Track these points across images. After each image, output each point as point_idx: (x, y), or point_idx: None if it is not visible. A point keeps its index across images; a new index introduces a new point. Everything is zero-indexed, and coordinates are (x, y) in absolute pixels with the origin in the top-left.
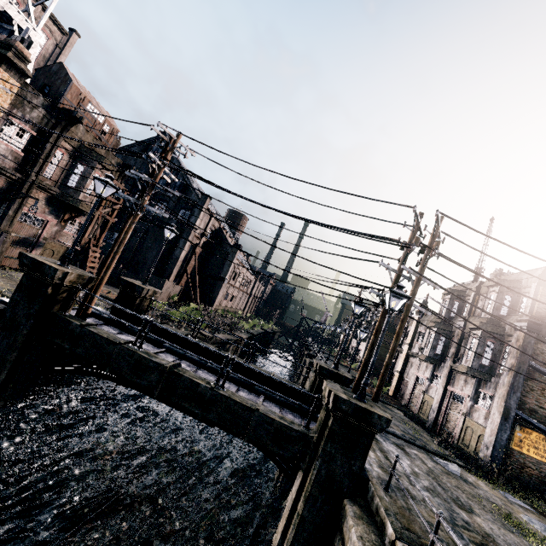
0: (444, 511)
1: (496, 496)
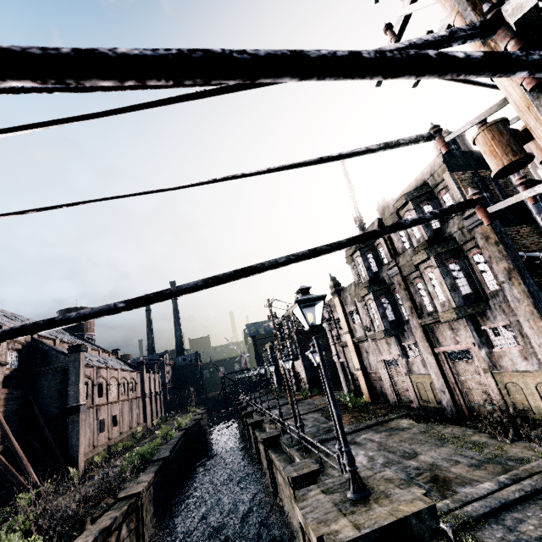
0: None
1: None
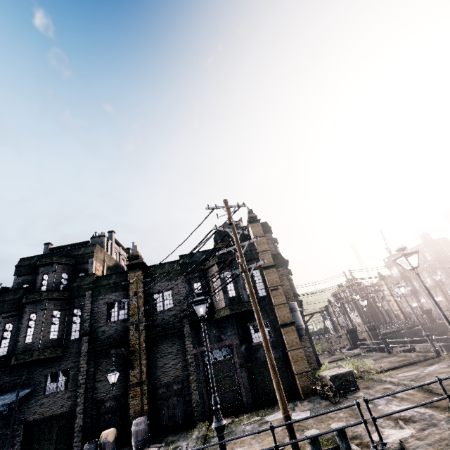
0: None
1: None
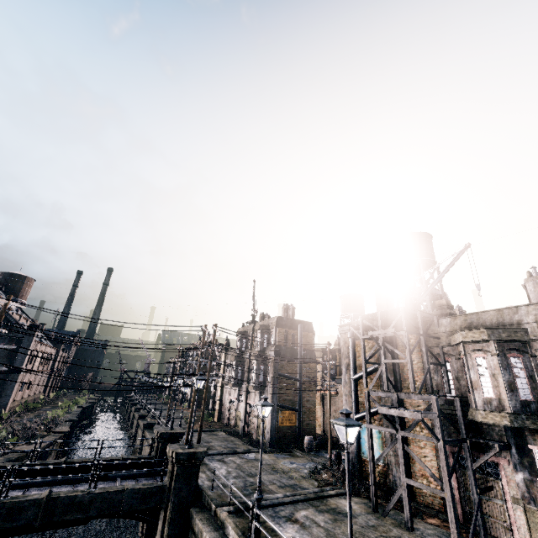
0: (241, 483)
1: (272, 459)
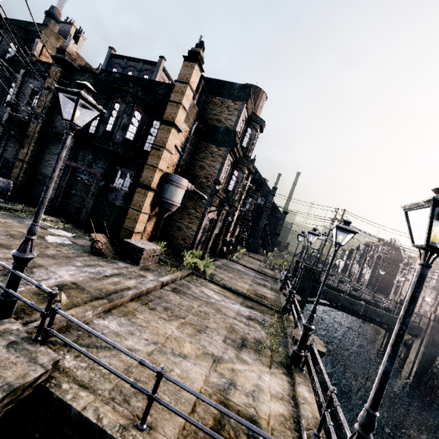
0: None
1: None
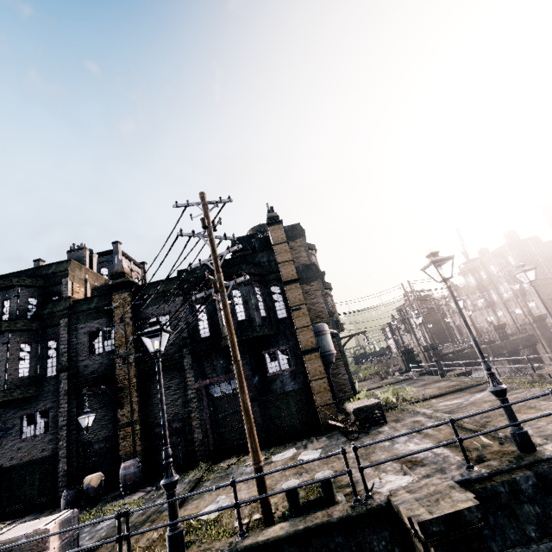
0: None
1: None
